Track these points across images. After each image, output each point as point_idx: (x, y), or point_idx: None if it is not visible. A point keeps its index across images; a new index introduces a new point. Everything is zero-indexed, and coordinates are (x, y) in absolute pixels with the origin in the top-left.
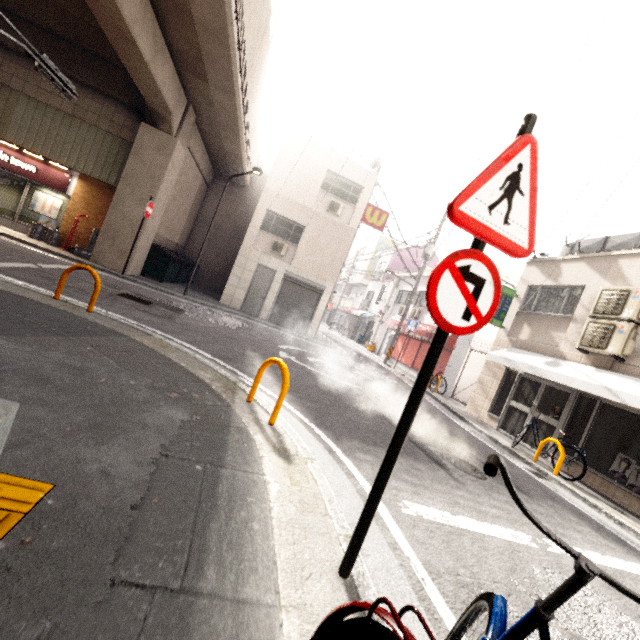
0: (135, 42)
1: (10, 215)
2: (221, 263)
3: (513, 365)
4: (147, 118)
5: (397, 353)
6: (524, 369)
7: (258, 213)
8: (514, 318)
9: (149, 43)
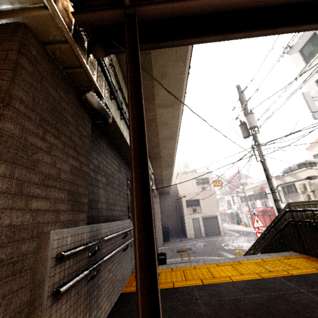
0: None
1: None
2: (174, 222)
3: None
4: None
5: None
6: None
7: (183, 203)
8: (284, 198)
9: None
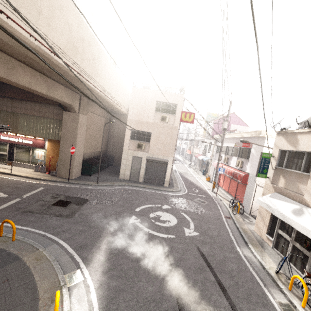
0: (35, 90)
1: (28, 162)
2: None
3: (271, 211)
4: (64, 109)
5: (220, 183)
6: (278, 215)
7: (127, 132)
8: (274, 171)
9: (44, 87)
